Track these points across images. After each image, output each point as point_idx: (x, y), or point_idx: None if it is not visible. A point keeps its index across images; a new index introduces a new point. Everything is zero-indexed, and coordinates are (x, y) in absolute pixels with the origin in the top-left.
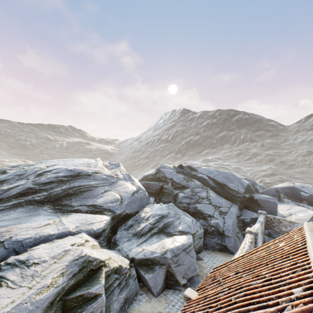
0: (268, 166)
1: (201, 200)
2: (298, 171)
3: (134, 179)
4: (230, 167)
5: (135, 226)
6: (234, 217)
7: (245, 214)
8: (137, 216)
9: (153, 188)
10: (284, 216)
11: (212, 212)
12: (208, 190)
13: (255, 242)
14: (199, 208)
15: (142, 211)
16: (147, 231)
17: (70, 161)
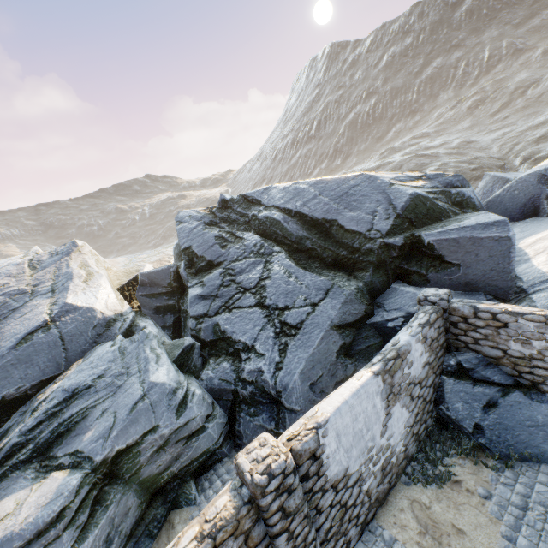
0: None
1: (238, 296)
2: None
3: (74, 283)
4: (446, 147)
5: (8, 434)
6: (316, 341)
7: (392, 303)
8: (33, 399)
9: (163, 282)
10: (546, 278)
11: (252, 336)
12: (273, 256)
13: (263, 521)
14: (223, 327)
15: (64, 373)
16: (2, 460)
17: None
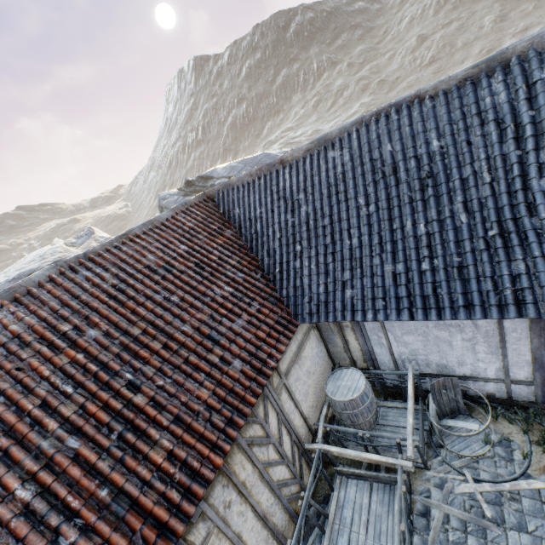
0: (361, 101)
1: None
2: (404, 87)
3: None
4: (305, 136)
5: None
6: None
7: None
8: None
9: None
10: None
11: None
12: None
13: None
14: None
15: None
16: None
17: (14, 267)
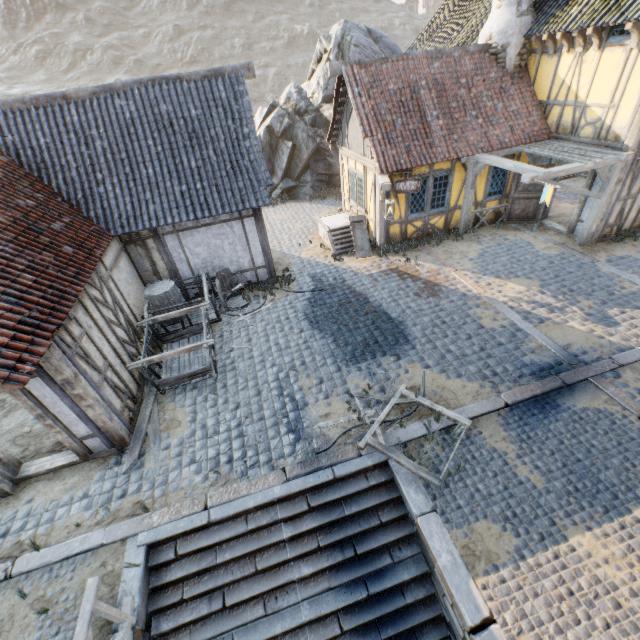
0: (116, 77)
1: None
2: None
3: None
4: None
5: None
6: None
7: None
8: None
9: None
10: None
11: None
12: None
13: None
14: None
15: None
16: None
17: None
